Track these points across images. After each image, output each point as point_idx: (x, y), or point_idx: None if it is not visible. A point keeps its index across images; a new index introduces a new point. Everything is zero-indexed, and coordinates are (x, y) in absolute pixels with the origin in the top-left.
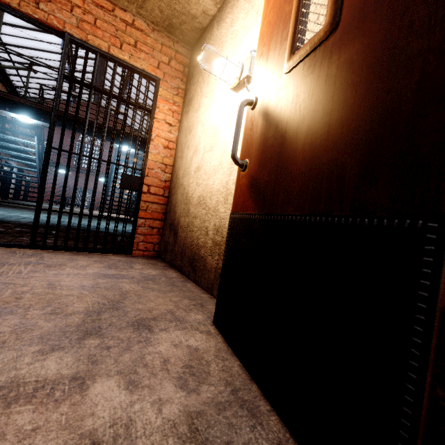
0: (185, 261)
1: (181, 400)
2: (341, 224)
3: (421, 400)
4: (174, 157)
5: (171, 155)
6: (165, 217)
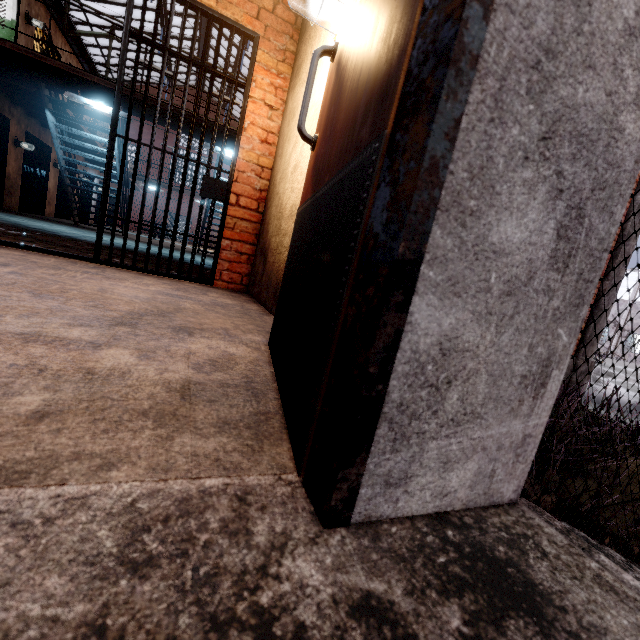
0: (270, 292)
1: (187, 374)
2: (343, 177)
3: (337, 320)
4: (275, 156)
5: (270, 153)
6: (257, 241)
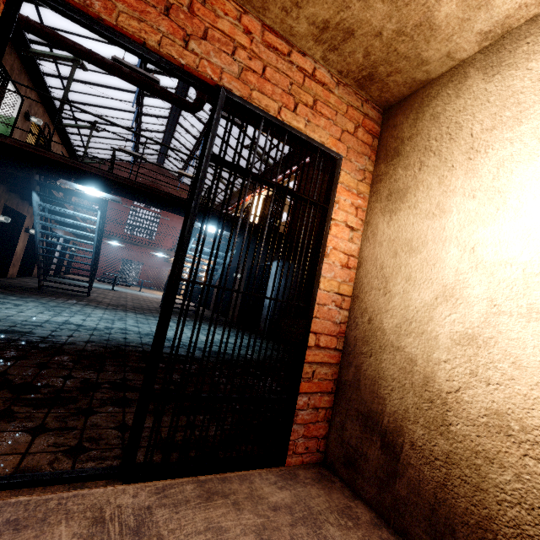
0: None
1: None
2: None
3: None
4: (356, 282)
5: (350, 278)
6: (338, 389)
